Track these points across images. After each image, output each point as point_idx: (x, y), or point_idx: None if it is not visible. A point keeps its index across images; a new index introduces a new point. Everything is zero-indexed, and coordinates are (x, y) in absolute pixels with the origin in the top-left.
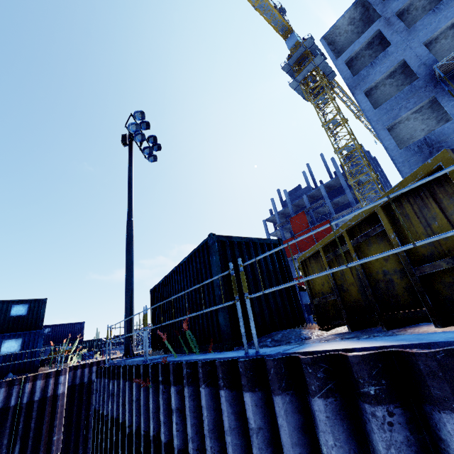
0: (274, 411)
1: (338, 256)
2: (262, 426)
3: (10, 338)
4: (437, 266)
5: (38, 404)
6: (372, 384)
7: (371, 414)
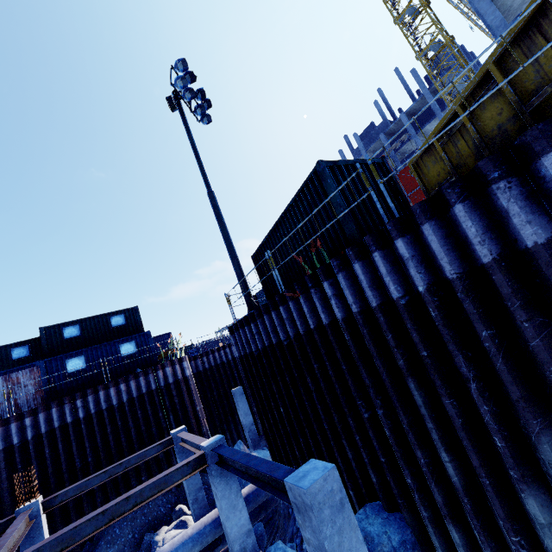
0: (422, 241)
1: (453, 136)
2: (414, 254)
3: (125, 342)
4: (543, 94)
5: (174, 386)
6: (496, 171)
7: (496, 189)
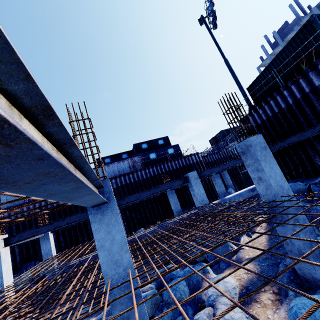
0: None
1: None
2: None
3: (169, 148)
4: None
5: (196, 164)
6: None
7: None
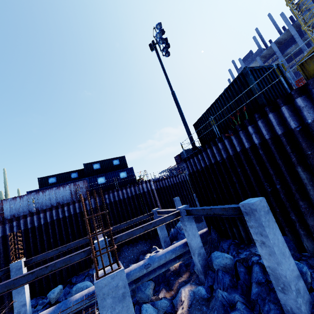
0: (312, 98)
1: None
2: (307, 105)
3: (121, 172)
4: None
5: (147, 193)
6: None
7: None
